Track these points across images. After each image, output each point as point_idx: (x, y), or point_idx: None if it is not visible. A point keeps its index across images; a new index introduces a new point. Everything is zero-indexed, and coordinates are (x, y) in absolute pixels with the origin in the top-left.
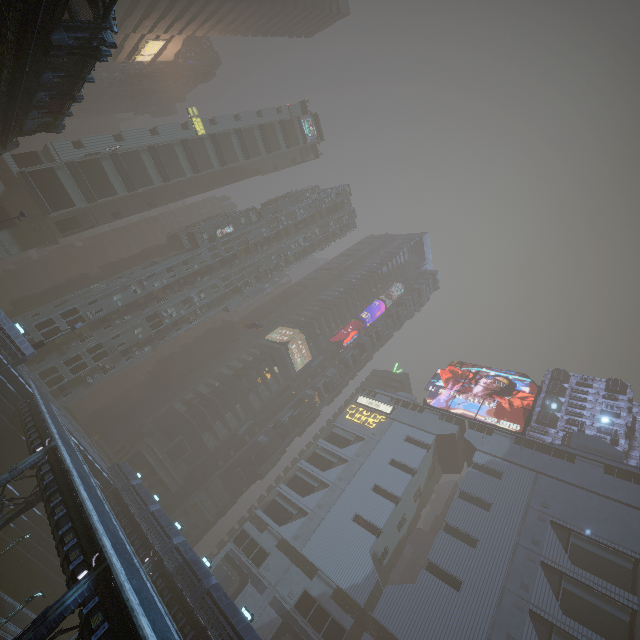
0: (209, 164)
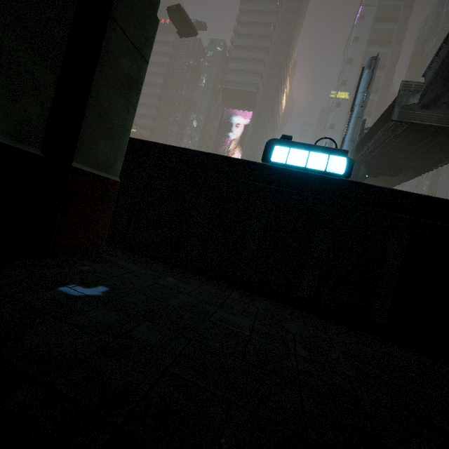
0: (370, 102)
